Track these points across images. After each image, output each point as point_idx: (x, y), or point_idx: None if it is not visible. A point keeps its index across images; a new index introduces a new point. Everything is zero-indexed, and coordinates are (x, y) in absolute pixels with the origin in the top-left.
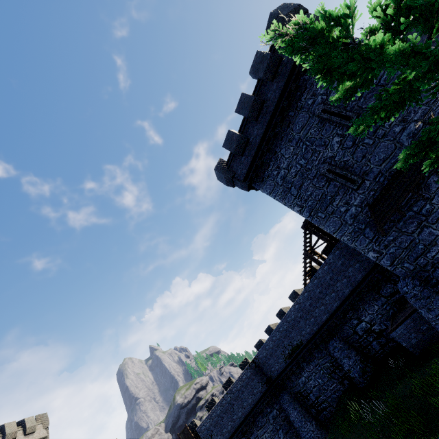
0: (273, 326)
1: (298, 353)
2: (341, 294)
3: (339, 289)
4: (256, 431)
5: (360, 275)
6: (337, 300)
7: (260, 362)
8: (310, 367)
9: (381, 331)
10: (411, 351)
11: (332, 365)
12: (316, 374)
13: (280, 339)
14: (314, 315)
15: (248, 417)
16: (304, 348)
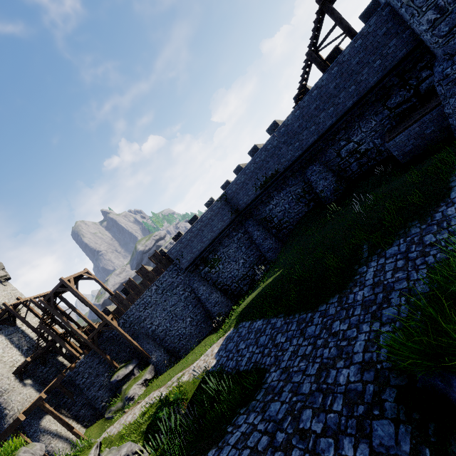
0: (243, 165)
1: (271, 183)
2: (341, 108)
3: (341, 101)
4: (222, 249)
5: (375, 78)
6: (334, 116)
7: (230, 196)
8: (280, 195)
9: (366, 151)
10: (400, 160)
11: (303, 191)
12: (285, 200)
13: (255, 171)
14: (300, 138)
15: (216, 240)
16: (279, 177)
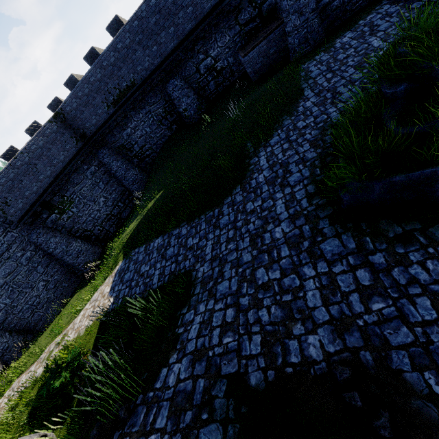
0: (78, 77)
1: (128, 98)
2: (200, 10)
3: (199, 0)
4: (73, 188)
5: None
6: (193, 19)
7: (70, 115)
8: (139, 116)
9: (222, 69)
10: (252, 78)
11: (164, 111)
12: (145, 123)
13: (103, 79)
14: (159, 41)
15: (60, 177)
16: (136, 91)
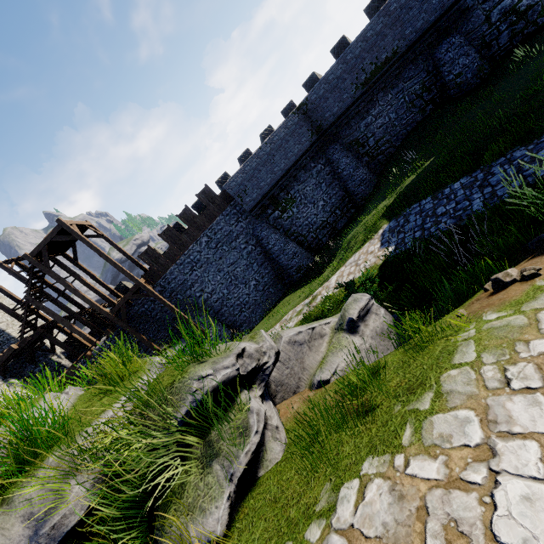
0: (318, 75)
1: (382, 74)
2: None
3: None
4: (297, 186)
5: None
6: None
7: (313, 105)
8: (387, 98)
9: (527, 9)
10: None
11: (422, 87)
12: (392, 107)
13: (361, 55)
14: None
15: (290, 171)
16: (395, 64)
